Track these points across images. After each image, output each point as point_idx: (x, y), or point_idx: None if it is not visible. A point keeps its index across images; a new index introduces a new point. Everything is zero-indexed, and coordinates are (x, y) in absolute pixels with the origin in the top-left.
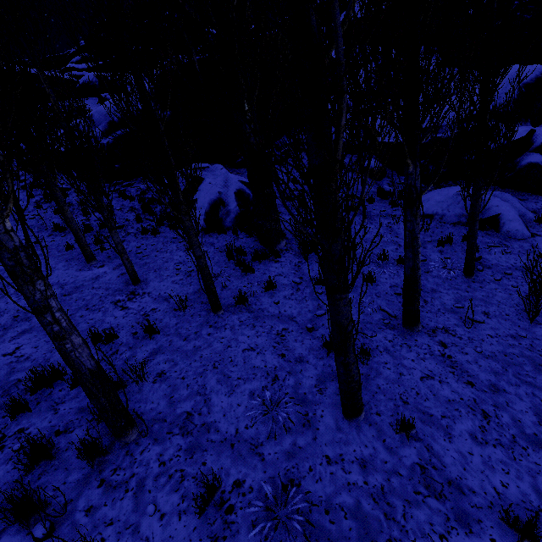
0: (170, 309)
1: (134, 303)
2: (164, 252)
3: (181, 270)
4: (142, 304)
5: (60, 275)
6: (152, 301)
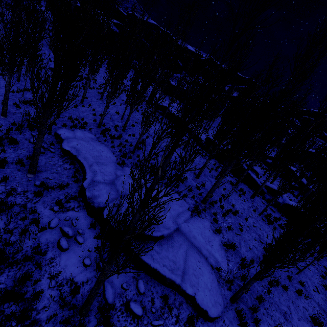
0: None
1: None
2: None
3: None
4: None
5: None
6: None
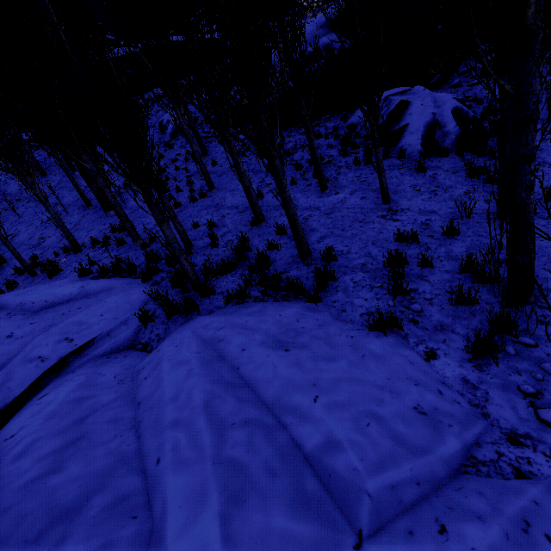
0: (446, 219)
1: (401, 216)
2: (389, 178)
3: (422, 191)
4: (411, 217)
5: (306, 202)
6: (418, 214)
